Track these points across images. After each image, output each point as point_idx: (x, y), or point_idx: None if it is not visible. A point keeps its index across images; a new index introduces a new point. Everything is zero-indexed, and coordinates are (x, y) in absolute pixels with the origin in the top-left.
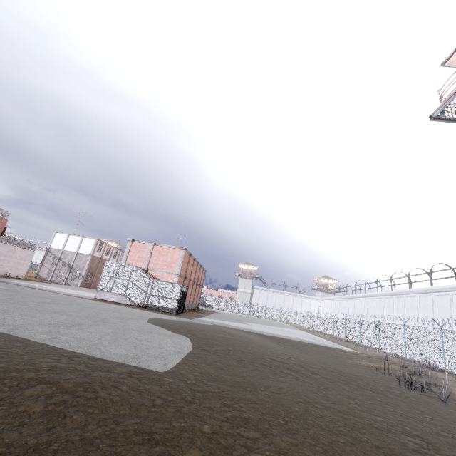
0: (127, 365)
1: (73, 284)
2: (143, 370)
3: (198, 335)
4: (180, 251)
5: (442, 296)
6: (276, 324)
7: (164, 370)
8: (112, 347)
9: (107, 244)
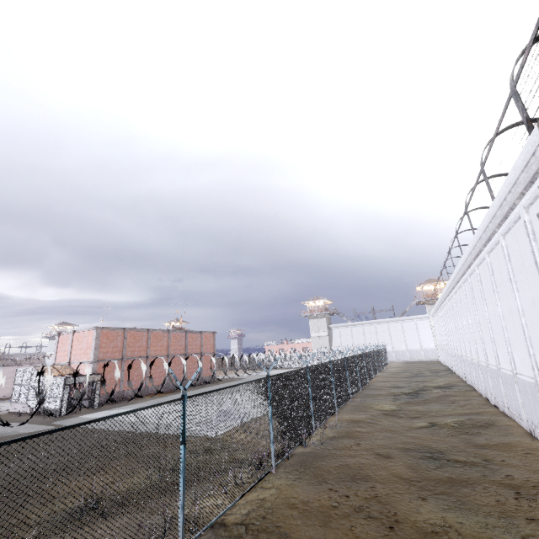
0: None
1: None
2: None
3: None
4: (93, 332)
5: (473, 275)
6: None
7: None
8: None
9: None
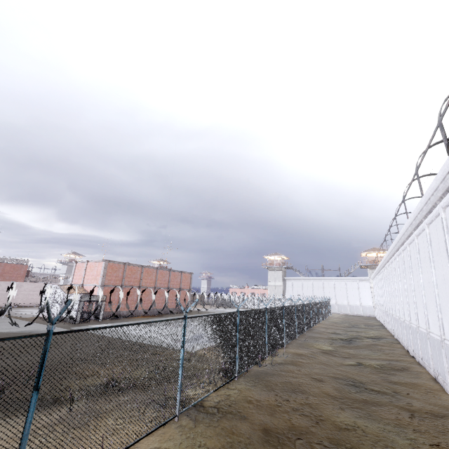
0: None
1: None
2: None
3: None
4: (102, 263)
5: (405, 251)
6: None
7: None
8: None
9: None
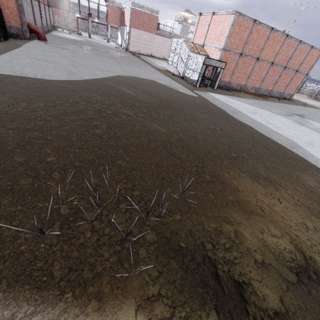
0: None
1: None
2: None
3: (98, 82)
4: (231, 16)
5: None
6: None
7: None
8: (2, 63)
9: None
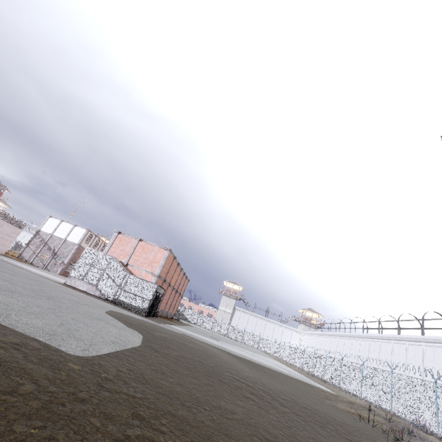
0: (29, 338)
1: (53, 271)
2: (47, 348)
3: (155, 336)
4: (164, 251)
5: (433, 348)
6: (252, 350)
7: (80, 355)
8: (29, 317)
9: (97, 237)
